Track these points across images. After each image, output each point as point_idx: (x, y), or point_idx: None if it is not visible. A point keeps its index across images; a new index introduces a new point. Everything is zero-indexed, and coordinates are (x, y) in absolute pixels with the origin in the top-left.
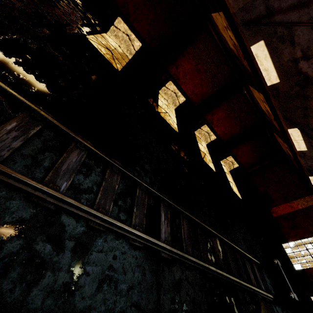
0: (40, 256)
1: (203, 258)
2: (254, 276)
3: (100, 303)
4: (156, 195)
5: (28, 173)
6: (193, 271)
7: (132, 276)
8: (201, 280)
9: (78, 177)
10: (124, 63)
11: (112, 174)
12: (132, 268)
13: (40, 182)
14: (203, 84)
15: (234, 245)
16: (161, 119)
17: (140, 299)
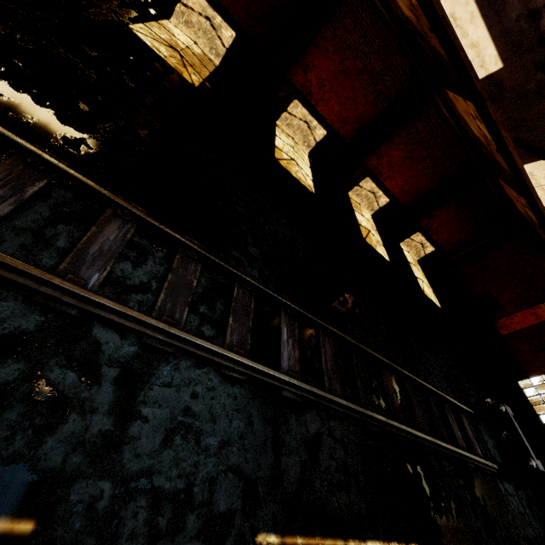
0: (58, 389)
1: (363, 401)
2: (463, 433)
3: (168, 465)
4: (271, 297)
5: (27, 258)
6: (343, 421)
7: (228, 426)
8: (358, 437)
9: (122, 266)
10: (207, 73)
11: (186, 261)
12: (227, 414)
13: (51, 273)
14: (358, 98)
15: (424, 382)
16: (280, 170)
17: (243, 461)
